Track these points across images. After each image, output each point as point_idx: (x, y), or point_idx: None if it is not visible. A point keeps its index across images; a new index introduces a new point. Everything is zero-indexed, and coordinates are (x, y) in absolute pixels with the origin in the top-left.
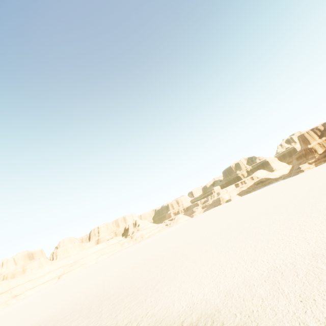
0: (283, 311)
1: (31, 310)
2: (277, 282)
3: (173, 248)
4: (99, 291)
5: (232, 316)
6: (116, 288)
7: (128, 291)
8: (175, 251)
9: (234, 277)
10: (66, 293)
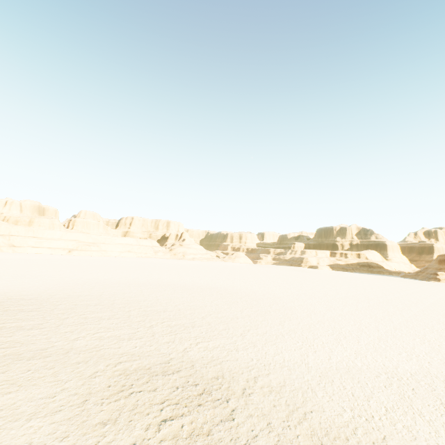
0: None
1: (33, 272)
2: None
3: (246, 290)
4: (135, 294)
5: None
6: (165, 303)
7: (190, 317)
8: (252, 296)
9: (443, 404)
10: (81, 273)
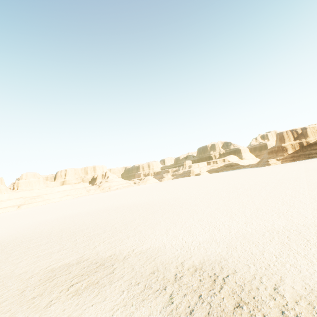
0: (309, 270)
1: None
2: (287, 244)
3: (147, 201)
4: (68, 223)
5: (244, 265)
6: (88, 223)
7: (103, 228)
8: (150, 204)
9: (230, 232)
10: (28, 220)
